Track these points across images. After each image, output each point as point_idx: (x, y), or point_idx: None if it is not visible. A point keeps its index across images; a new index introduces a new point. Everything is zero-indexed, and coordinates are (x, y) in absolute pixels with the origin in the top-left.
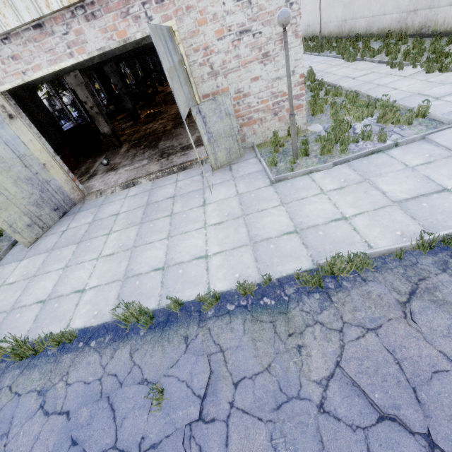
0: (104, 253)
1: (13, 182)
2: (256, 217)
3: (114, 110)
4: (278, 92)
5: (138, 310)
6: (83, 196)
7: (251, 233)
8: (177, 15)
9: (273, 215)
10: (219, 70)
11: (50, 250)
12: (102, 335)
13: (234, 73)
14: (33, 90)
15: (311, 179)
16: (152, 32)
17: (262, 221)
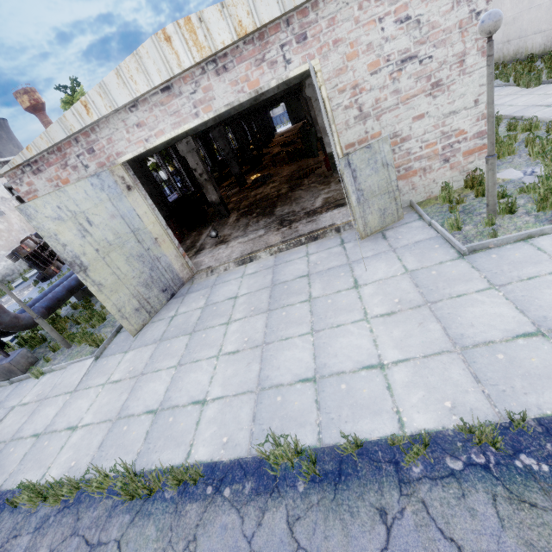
0: (226, 349)
1: (125, 260)
2: (450, 306)
3: (217, 177)
4: (452, 131)
5: (293, 447)
6: (192, 275)
7: (450, 332)
8: (321, 53)
9: (482, 303)
10: (369, 112)
11: (158, 341)
12: (238, 480)
13: (390, 113)
14: (144, 161)
15: (533, 247)
16: (309, 66)
17: (464, 313)
